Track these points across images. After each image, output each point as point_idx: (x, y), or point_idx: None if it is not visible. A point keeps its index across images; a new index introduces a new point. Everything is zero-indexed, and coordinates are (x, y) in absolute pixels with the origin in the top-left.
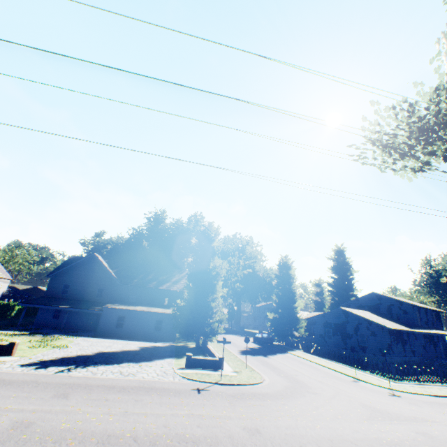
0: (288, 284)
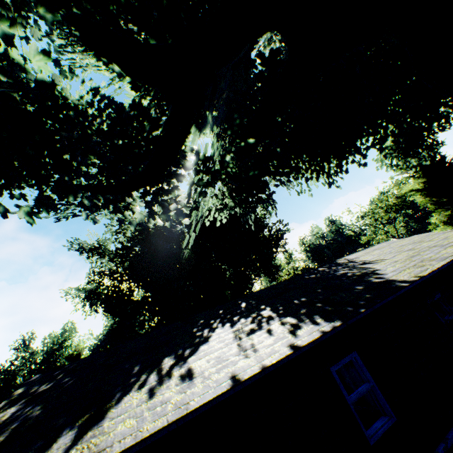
0: None
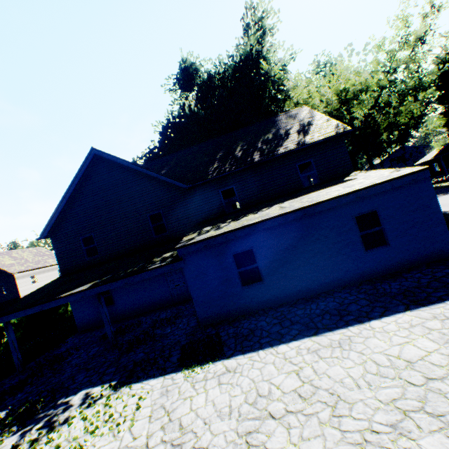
0: None
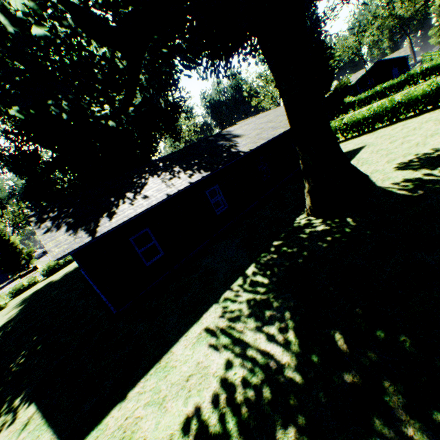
0: None
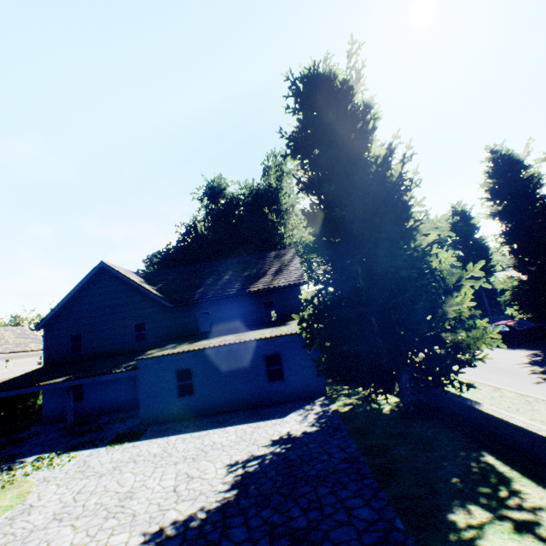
0: (534, 200)
